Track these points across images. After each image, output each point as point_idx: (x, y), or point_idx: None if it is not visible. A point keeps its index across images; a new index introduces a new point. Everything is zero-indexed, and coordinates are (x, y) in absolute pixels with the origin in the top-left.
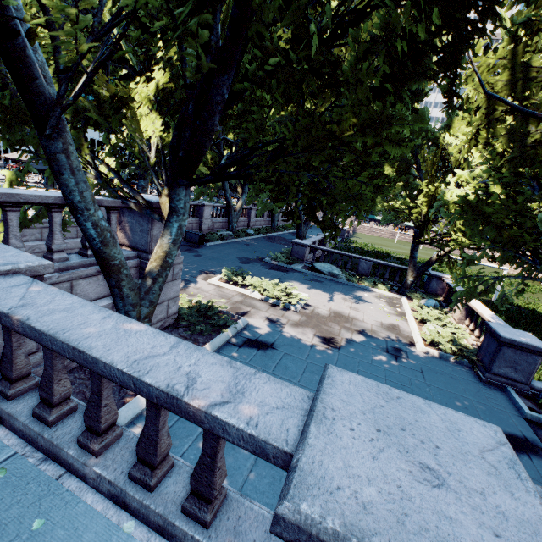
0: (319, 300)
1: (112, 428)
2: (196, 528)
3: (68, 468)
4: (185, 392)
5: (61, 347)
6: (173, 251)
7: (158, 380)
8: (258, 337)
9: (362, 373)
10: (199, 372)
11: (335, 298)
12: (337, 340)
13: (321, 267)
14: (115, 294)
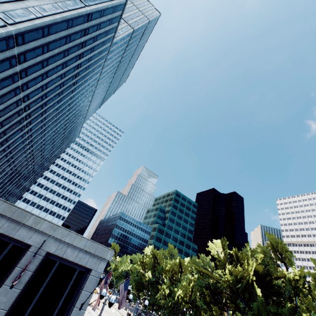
0: None
1: None
2: None
3: None
4: None
5: None
6: None
7: None
8: None
9: None
10: None
11: None
12: None
13: None
14: None
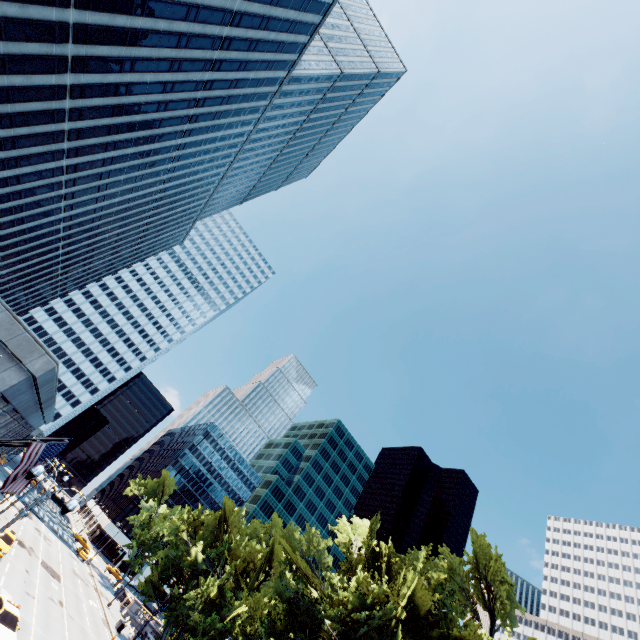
0: None
1: None
2: None
3: None
4: None
5: None
6: None
7: None
8: None
9: None
10: None
11: None
12: None
13: None
14: None
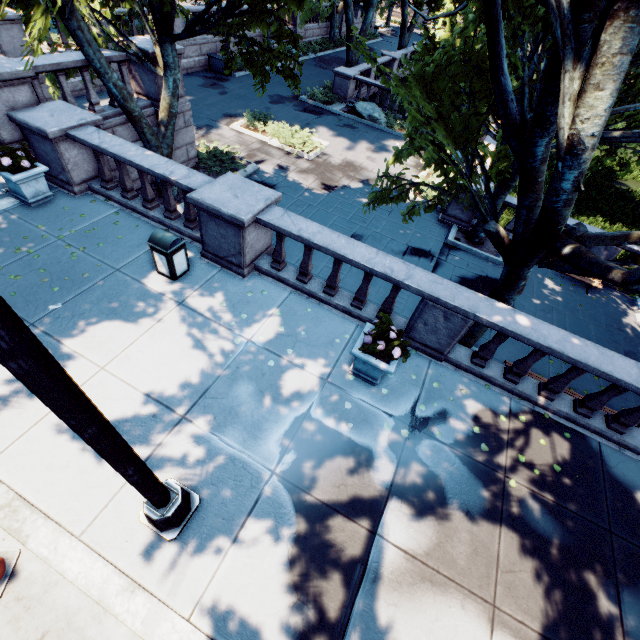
0: (339, 149)
1: (154, 201)
2: (189, 230)
3: (142, 215)
4: (169, 176)
5: (124, 160)
6: (174, 103)
7: (160, 172)
8: (264, 180)
9: (338, 209)
10: (175, 171)
11: (358, 148)
12: (333, 186)
13: (362, 108)
14: (142, 139)
